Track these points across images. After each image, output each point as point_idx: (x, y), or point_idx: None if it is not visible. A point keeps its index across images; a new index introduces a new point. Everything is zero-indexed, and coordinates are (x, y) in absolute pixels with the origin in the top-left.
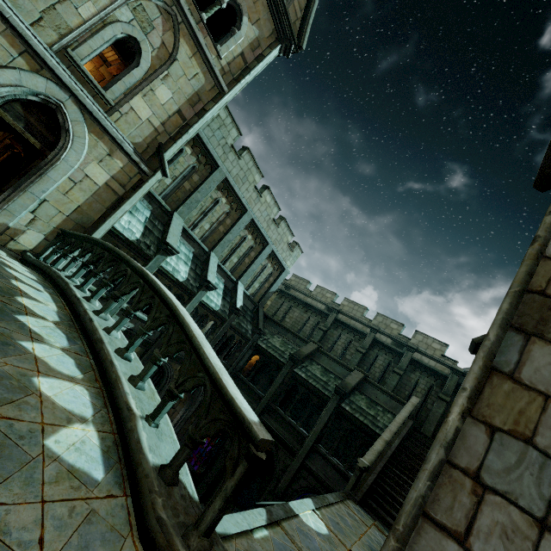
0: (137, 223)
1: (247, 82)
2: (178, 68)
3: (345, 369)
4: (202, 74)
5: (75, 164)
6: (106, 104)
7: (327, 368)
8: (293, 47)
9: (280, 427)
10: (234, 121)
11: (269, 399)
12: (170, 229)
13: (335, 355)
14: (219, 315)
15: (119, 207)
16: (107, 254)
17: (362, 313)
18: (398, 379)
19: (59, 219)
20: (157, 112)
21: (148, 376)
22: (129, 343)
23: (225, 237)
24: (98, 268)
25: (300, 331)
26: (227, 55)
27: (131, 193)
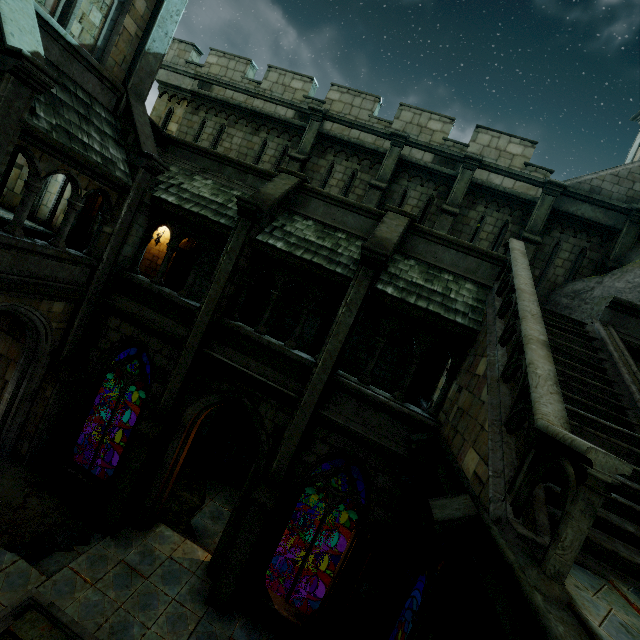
0: None
1: None
2: None
3: (366, 217)
4: None
5: None
6: None
7: (328, 223)
8: None
9: (251, 360)
10: None
11: (212, 311)
12: None
13: None
14: None
15: None
16: None
17: (370, 112)
18: (451, 223)
19: None
20: None
21: None
22: None
23: None
24: None
25: None
26: None
27: None
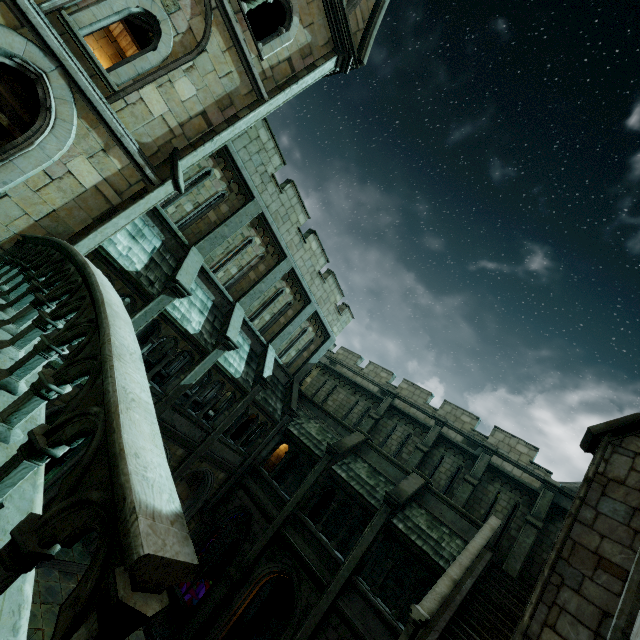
0: (140, 252)
1: (294, 94)
2: (207, 61)
3: (400, 471)
4: (237, 74)
5: (54, 155)
6: (107, 88)
7: (376, 468)
8: (352, 61)
9: (306, 546)
10: (277, 147)
11: (295, 504)
12: (183, 265)
13: (388, 452)
14: (240, 385)
15: (109, 219)
16: (57, 254)
17: (424, 400)
18: (470, 490)
19: (24, 224)
20: (174, 109)
21: (21, 416)
22: (17, 363)
23: (255, 286)
24: (38, 270)
25: (344, 417)
26: (271, 57)
27: (129, 203)
